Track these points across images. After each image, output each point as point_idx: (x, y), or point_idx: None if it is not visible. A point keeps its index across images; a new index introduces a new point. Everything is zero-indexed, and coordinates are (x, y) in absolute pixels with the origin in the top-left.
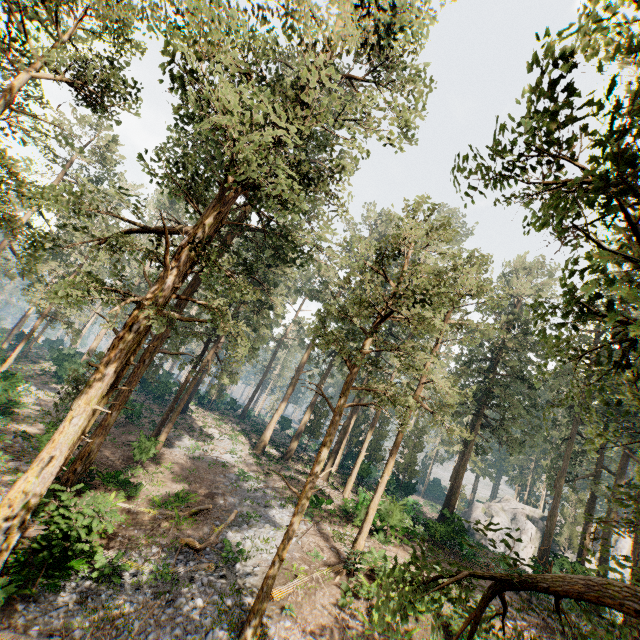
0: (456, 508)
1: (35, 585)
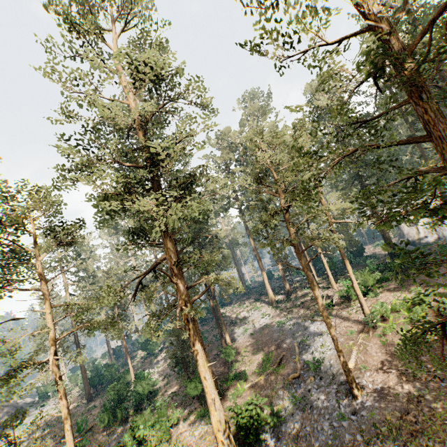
0: (392, 235)
1: None
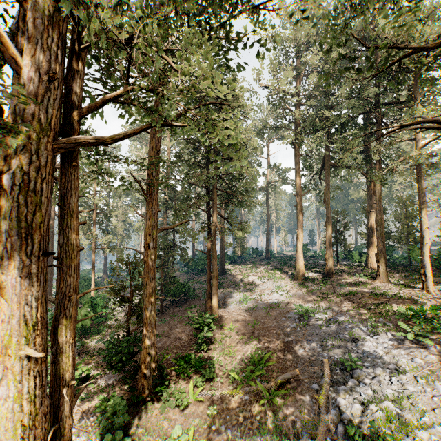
0: None
1: None
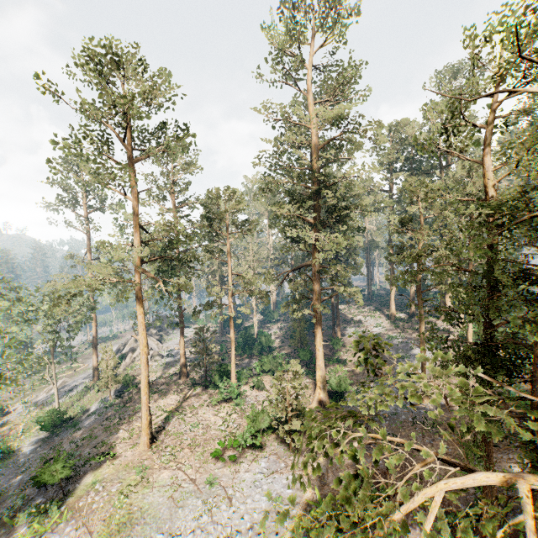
0: None
1: (339, 401)
